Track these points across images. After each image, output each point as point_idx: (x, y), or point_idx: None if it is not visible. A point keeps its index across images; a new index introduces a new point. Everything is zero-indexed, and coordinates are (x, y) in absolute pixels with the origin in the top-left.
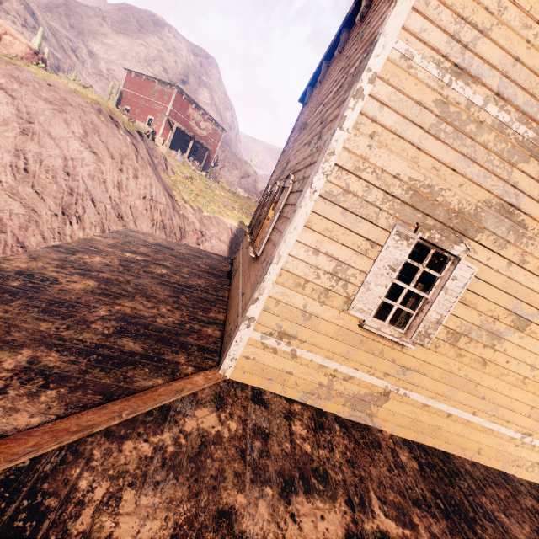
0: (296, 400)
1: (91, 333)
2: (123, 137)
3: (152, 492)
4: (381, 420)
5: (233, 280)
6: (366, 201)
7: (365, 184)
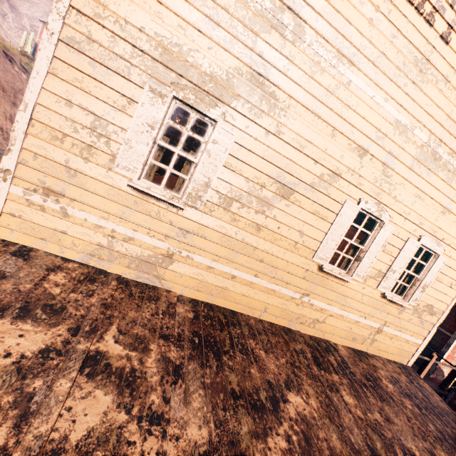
0: (77, 261)
1: None
2: (17, 73)
3: None
4: (169, 282)
5: None
6: (115, 53)
7: (111, 34)
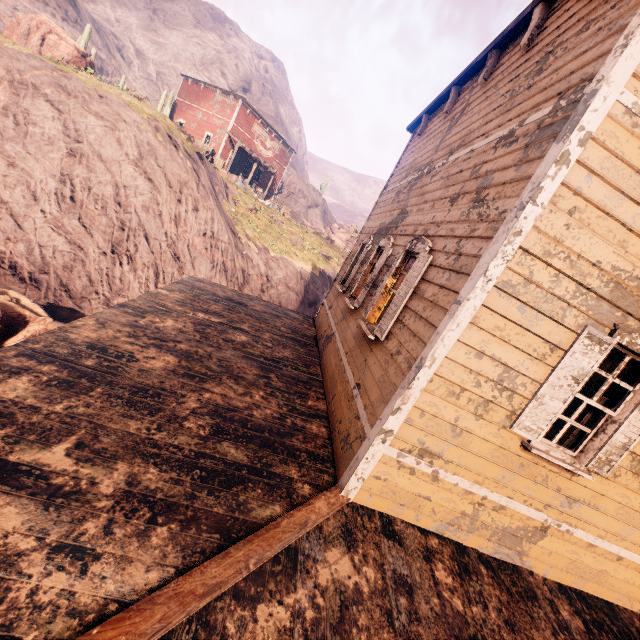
0: (431, 531)
1: (186, 436)
2: (183, 161)
3: None
4: (532, 560)
5: (325, 351)
6: (552, 294)
7: (554, 272)
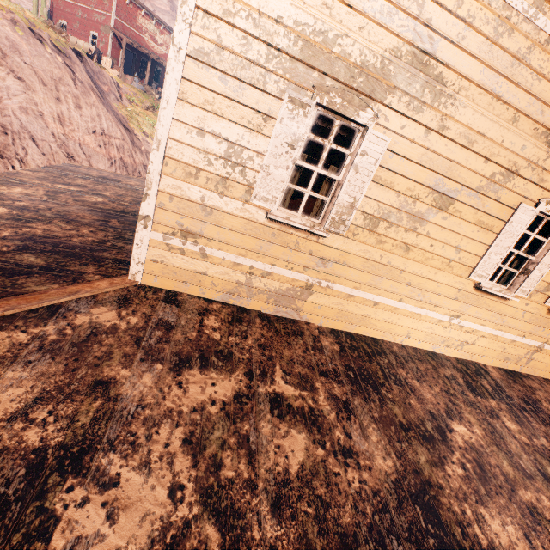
0: (218, 301)
1: None
2: (51, 56)
3: (21, 368)
4: (308, 314)
5: None
6: (248, 60)
7: (242, 34)
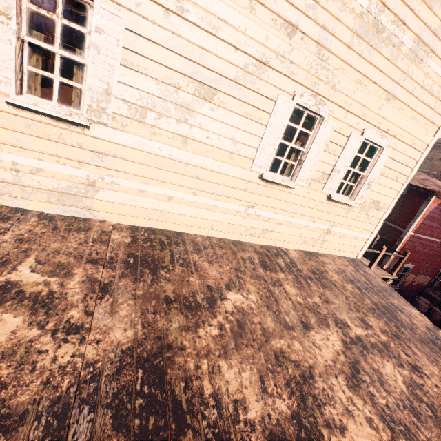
0: None
1: None
2: None
3: None
4: (102, 212)
5: None
6: None
7: None
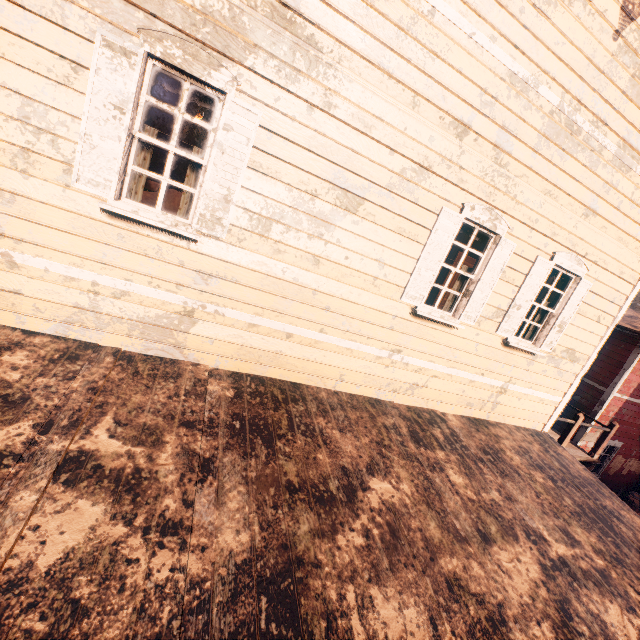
0: (49, 334)
1: None
2: None
3: None
4: (196, 352)
5: None
6: None
7: None
